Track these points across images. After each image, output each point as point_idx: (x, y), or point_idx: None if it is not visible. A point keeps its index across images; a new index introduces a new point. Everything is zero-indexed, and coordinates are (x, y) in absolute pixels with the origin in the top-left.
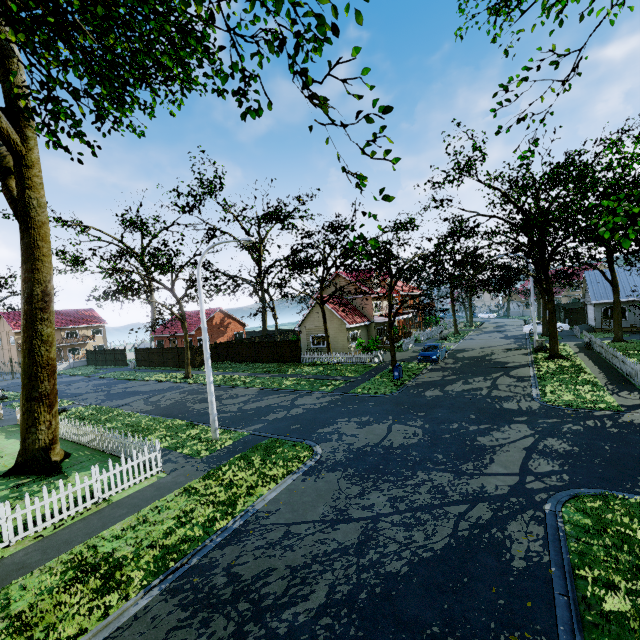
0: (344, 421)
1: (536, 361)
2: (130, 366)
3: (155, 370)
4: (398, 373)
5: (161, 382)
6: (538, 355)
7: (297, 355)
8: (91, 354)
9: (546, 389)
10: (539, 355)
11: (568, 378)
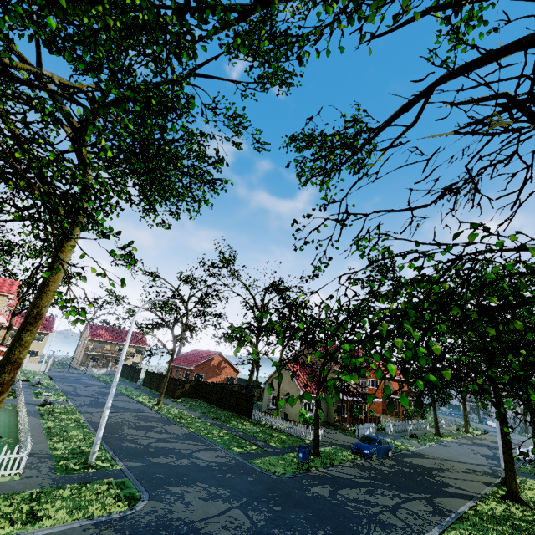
0: (202, 486)
1: (486, 496)
2: (137, 383)
3: (148, 392)
4: (302, 455)
5: (138, 402)
6: (499, 489)
7: (249, 410)
8: (123, 367)
9: (449, 534)
10: (499, 490)
11: (495, 531)
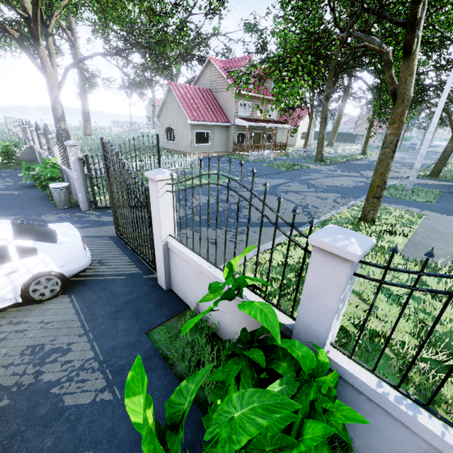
0: None
1: None
2: None
3: None
4: (404, 147)
5: None
6: None
7: (354, 140)
8: None
9: (451, 155)
10: None
11: None
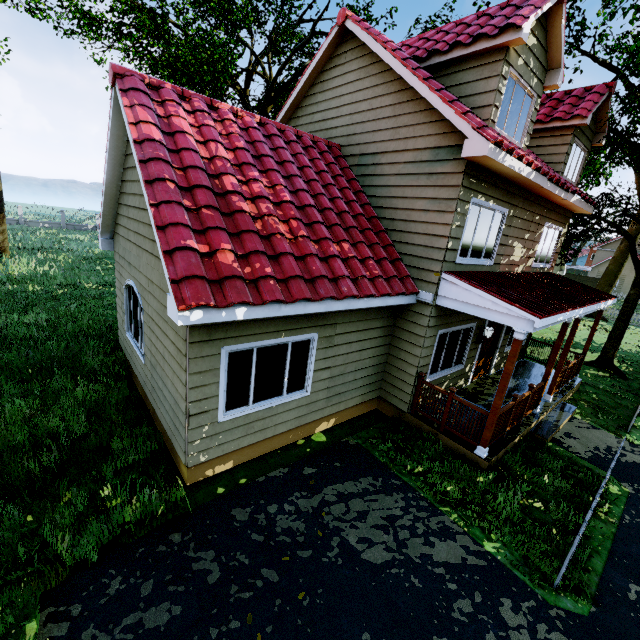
0: None
1: None
2: None
3: None
4: None
5: None
6: None
7: None
8: None
9: None
10: None
11: None
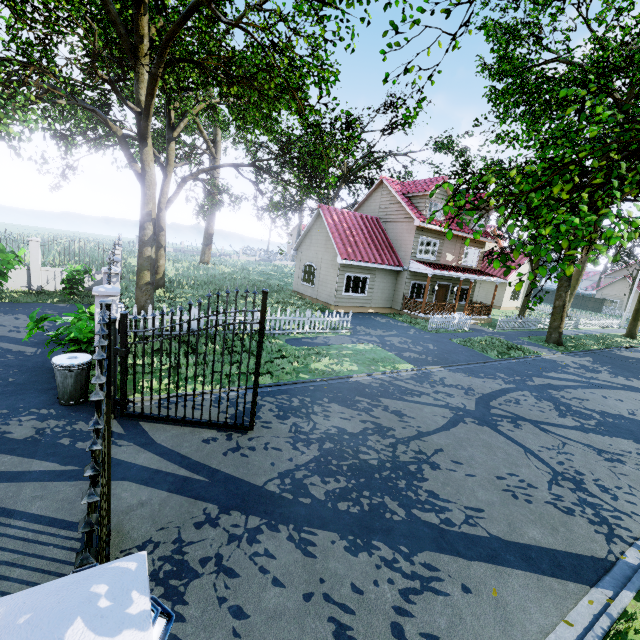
0: None
1: None
2: None
3: None
4: None
5: None
6: None
7: (599, 308)
8: None
9: None
10: None
11: None
